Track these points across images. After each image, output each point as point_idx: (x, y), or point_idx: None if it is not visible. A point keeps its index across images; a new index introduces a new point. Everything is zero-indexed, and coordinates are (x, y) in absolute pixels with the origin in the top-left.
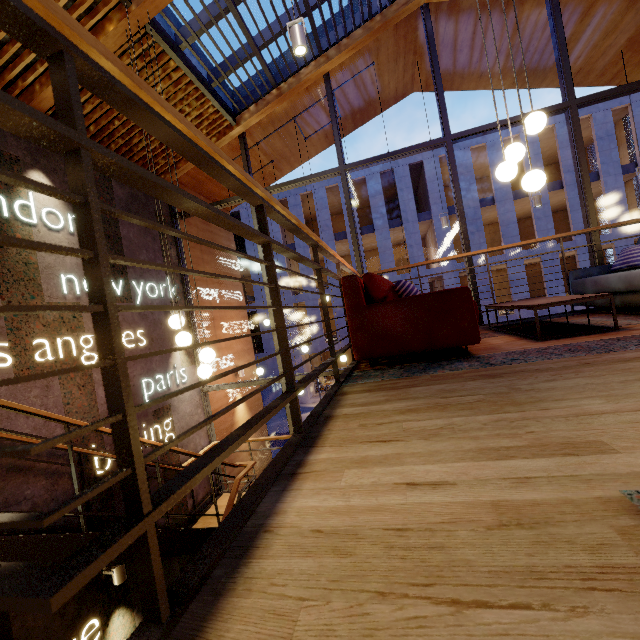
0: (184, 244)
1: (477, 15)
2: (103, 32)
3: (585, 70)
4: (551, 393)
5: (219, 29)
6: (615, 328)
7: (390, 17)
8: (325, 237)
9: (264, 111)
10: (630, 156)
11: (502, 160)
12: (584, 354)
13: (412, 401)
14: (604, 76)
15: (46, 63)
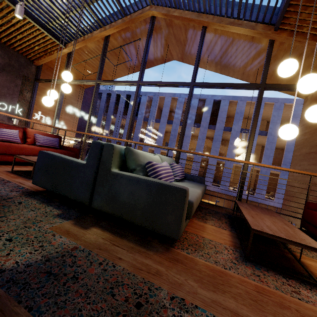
0: (39, 94)
1: (184, 29)
2: None
3: (246, 73)
4: None
5: (37, 1)
6: (30, 177)
7: (133, 18)
8: (163, 120)
9: (77, 45)
10: None
11: (260, 113)
12: None
13: None
14: (257, 80)
15: None
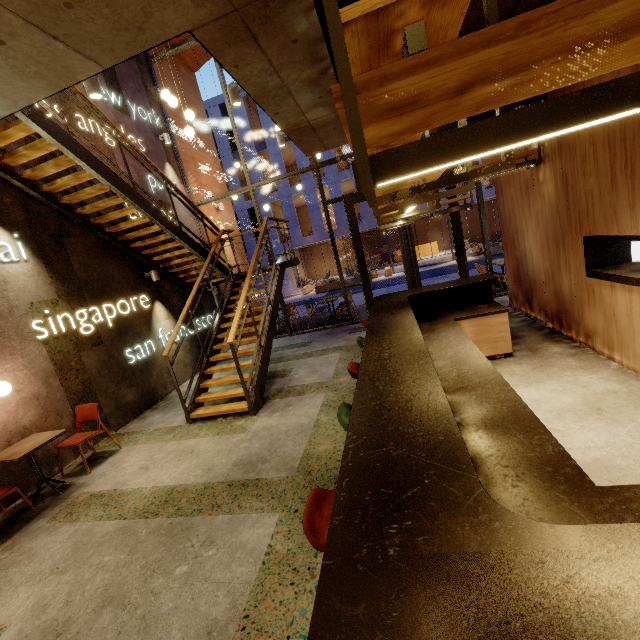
0: (160, 87)
1: None
2: None
3: None
4: None
5: None
6: None
7: None
8: None
9: None
10: None
11: None
12: None
13: None
14: None
15: None
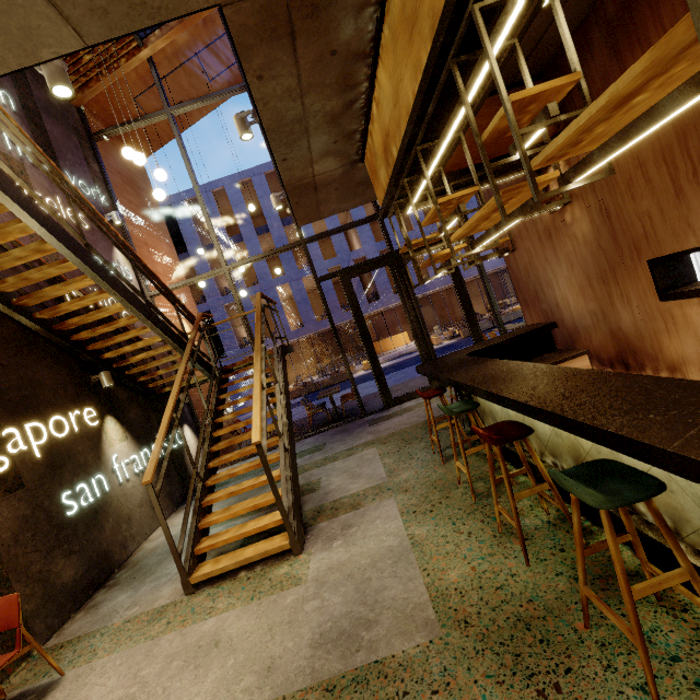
0: (105, 166)
1: None
2: None
3: None
4: None
5: None
6: None
7: None
8: (246, 232)
9: (169, 36)
10: None
11: None
12: None
13: None
14: None
15: None
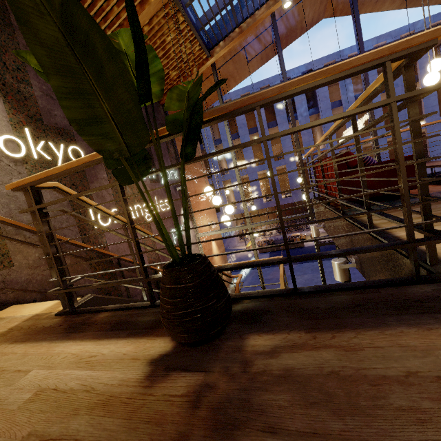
0: (176, 143)
1: None
2: (148, 2)
3: None
4: None
5: None
6: None
7: None
8: (242, 132)
9: (229, 45)
10: None
11: None
12: None
13: (414, 214)
14: None
15: (112, 28)
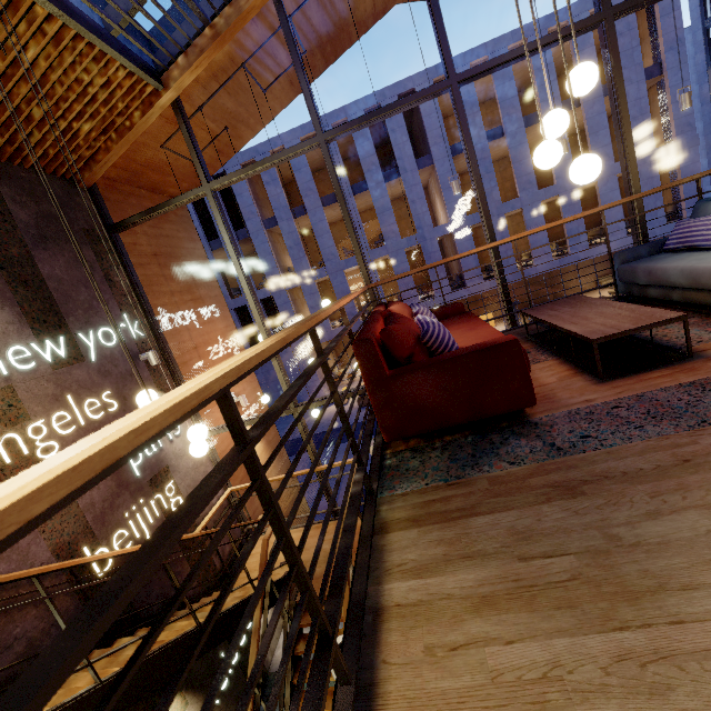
0: (135, 263)
1: None
2: None
3: None
4: (669, 561)
5: None
6: (689, 355)
7: None
8: (311, 204)
9: (199, 63)
10: (654, 54)
11: (509, 77)
12: (673, 430)
13: (481, 567)
14: None
15: None
